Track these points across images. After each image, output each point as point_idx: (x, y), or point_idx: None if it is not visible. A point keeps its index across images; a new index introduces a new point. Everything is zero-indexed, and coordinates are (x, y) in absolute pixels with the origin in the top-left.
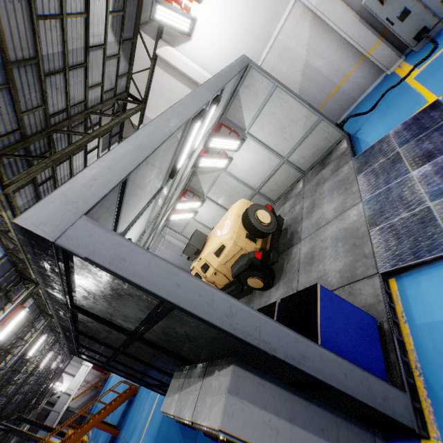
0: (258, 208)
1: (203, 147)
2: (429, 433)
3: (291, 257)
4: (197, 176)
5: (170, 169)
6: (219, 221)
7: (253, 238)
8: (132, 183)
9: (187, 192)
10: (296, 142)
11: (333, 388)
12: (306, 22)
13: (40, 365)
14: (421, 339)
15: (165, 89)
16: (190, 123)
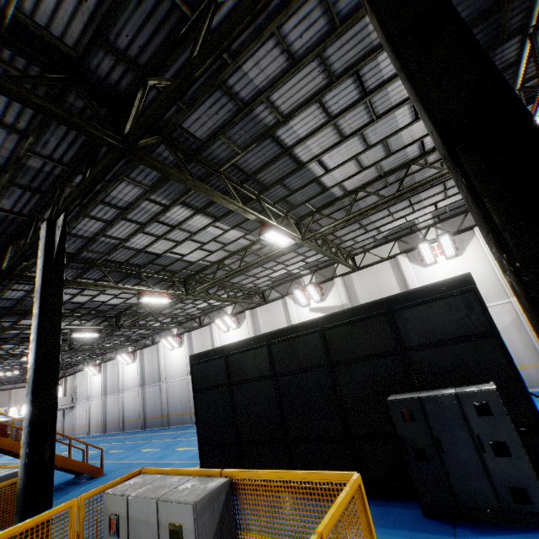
0: None
1: None
2: None
3: None
4: None
5: None
6: None
7: None
8: None
9: None
10: None
11: None
12: (509, 316)
13: (28, 357)
14: None
15: (381, 274)
16: None
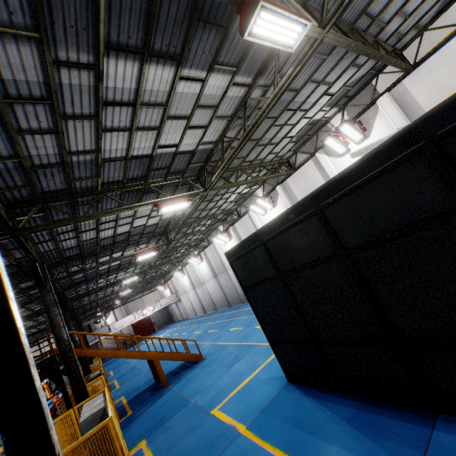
0: None
1: None
2: None
3: None
4: None
5: None
6: None
7: None
8: None
9: None
10: None
11: None
12: None
13: (124, 281)
14: None
15: None
16: None
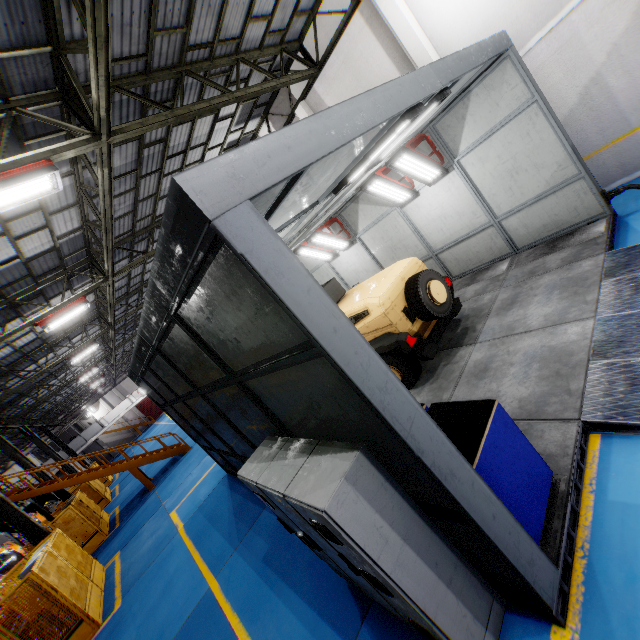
0: (434, 277)
1: (386, 163)
2: (567, 622)
3: (453, 360)
4: (357, 205)
5: (341, 179)
6: (363, 278)
7: (412, 316)
8: (300, 180)
9: (335, 222)
10: (525, 201)
11: (474, 524)
12: (629, 3)
13: (81, 379)
14: (605, 519)
15: (356, 55)
16: (397, 119)
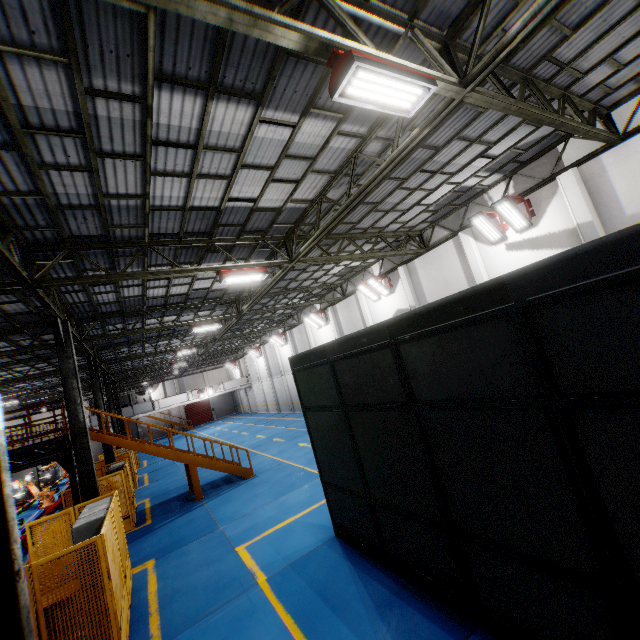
0: None
1: None
2: None
3: None
4: None
5: None
6: None
7: None
8: None
9: None
10: None
11: None
12: None
13: (177, 352)
14: None
15: None
16: None
